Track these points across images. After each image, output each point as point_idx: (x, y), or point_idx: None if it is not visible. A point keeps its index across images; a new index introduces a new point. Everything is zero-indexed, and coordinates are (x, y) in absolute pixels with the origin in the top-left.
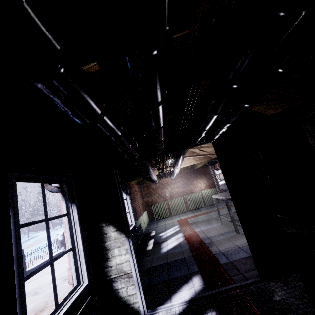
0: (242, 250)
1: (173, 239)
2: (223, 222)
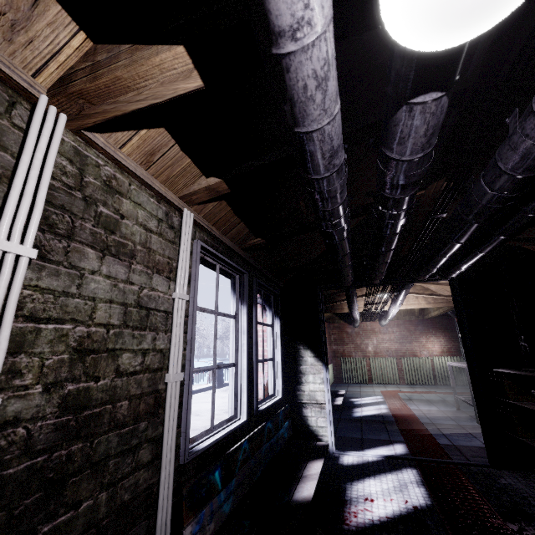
0: (478, 440)
1: (371, 408)
2: (461, 408)
